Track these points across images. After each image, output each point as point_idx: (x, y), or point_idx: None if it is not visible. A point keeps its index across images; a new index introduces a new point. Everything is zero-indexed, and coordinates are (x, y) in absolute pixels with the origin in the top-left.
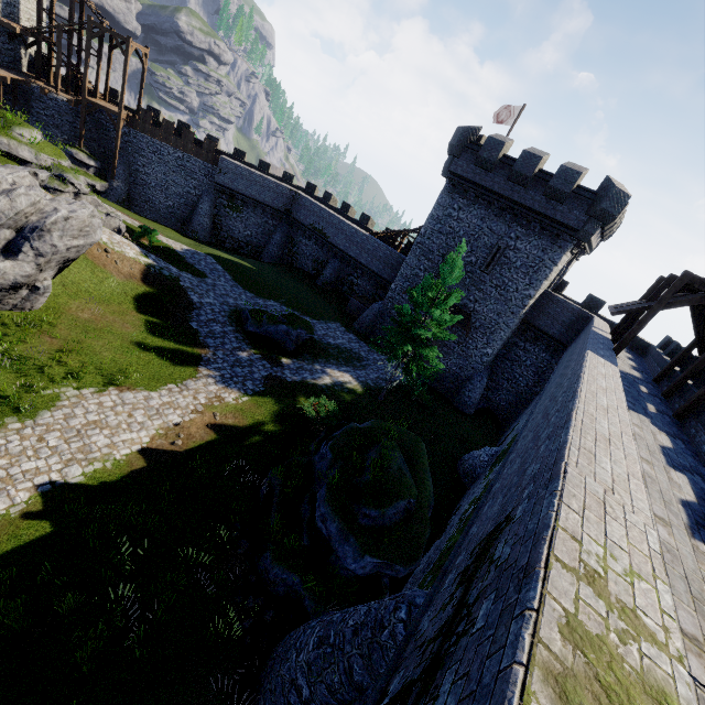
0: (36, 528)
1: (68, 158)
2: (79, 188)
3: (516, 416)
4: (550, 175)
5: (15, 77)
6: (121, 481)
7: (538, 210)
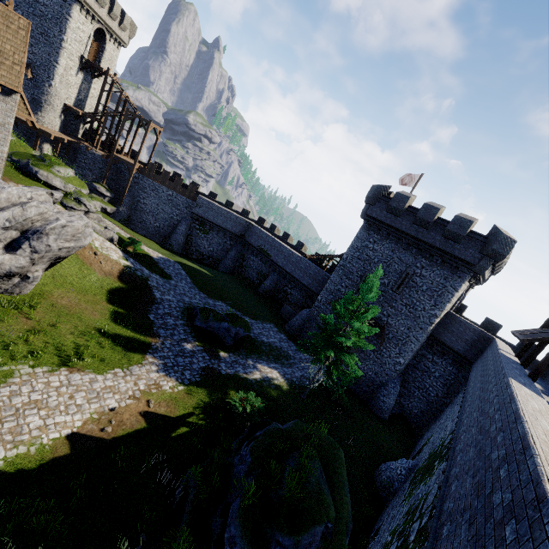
0: None
1: (93, 190)
2: (89, 208)
3: (428, 425)
4: (447, 222)
5: (71, 139)
6: (39, 470)
7: (438, 247)
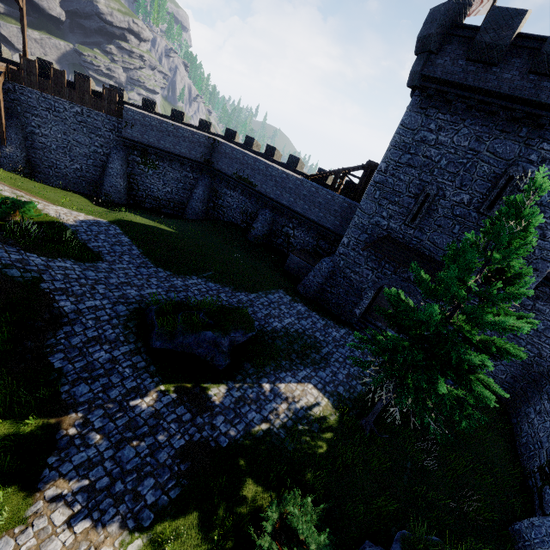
0: None
1: None
2: None
3: (526, 396)
4: None
5: None
6: None
7: None
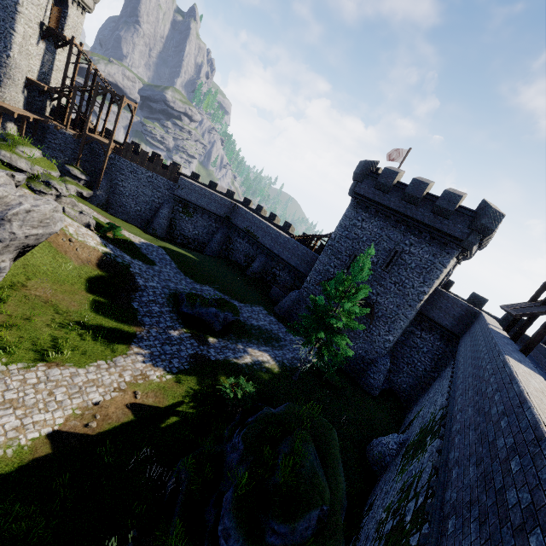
0: None
1: (66, 173)
2: (61, 192)
3: (416, 399)
4: (436, 197)
5: (37, 117)
6: (18, 473)
7: (427, 223)
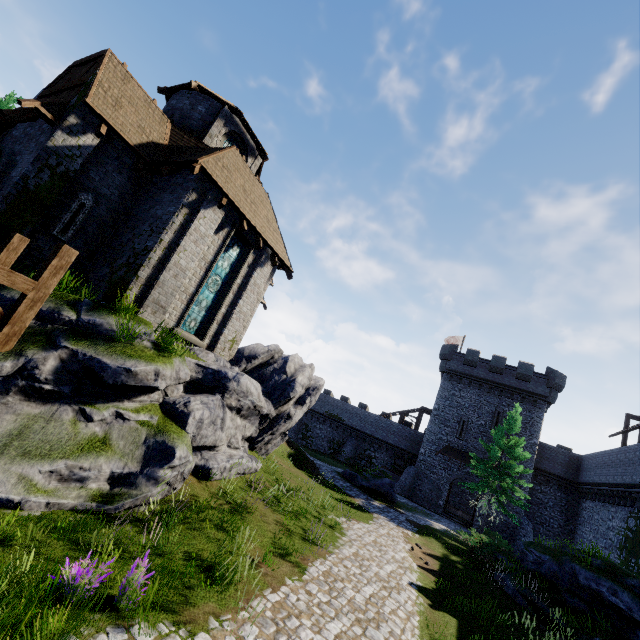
0: (447, 617)
1: None
2: None
3: None
4: (513, 367)
5: None
6: (439, 588)
7: (516, 387)
